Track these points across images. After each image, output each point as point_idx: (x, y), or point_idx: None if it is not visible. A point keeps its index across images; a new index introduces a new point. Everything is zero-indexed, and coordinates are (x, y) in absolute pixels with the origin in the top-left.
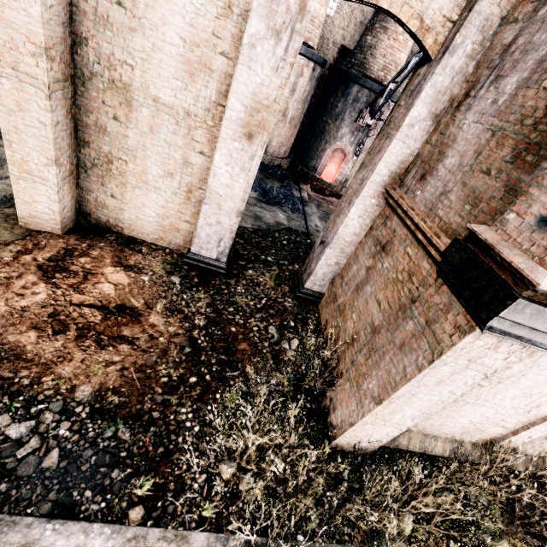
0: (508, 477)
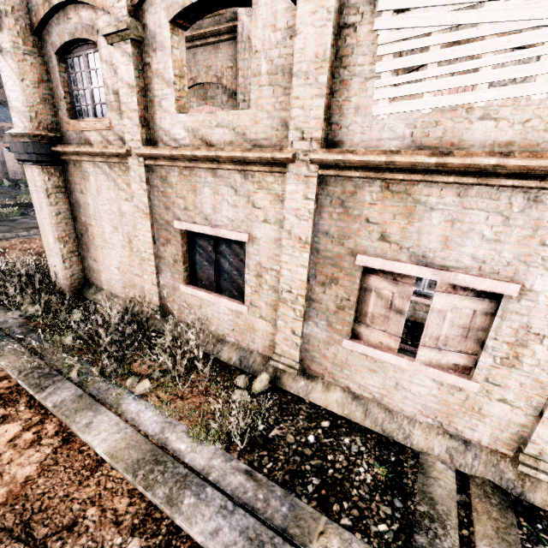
0: (156, 336)
